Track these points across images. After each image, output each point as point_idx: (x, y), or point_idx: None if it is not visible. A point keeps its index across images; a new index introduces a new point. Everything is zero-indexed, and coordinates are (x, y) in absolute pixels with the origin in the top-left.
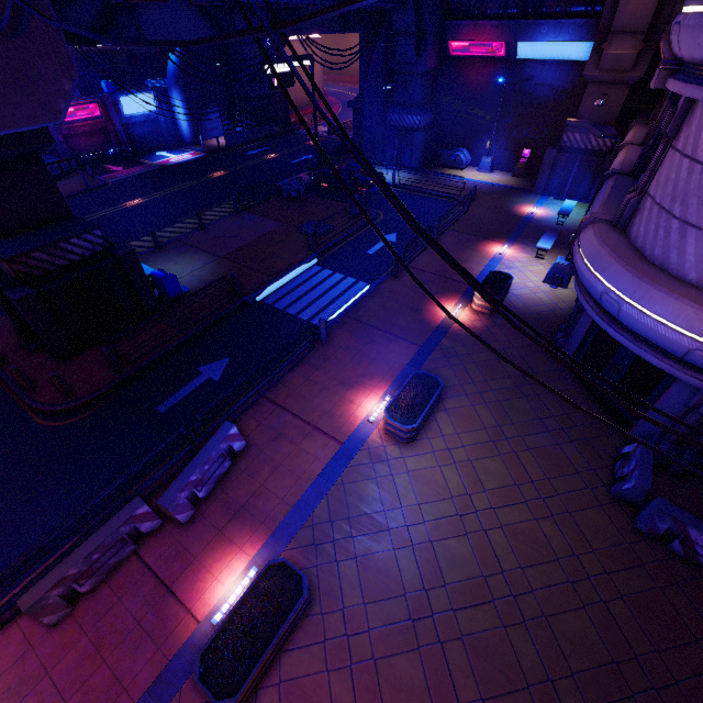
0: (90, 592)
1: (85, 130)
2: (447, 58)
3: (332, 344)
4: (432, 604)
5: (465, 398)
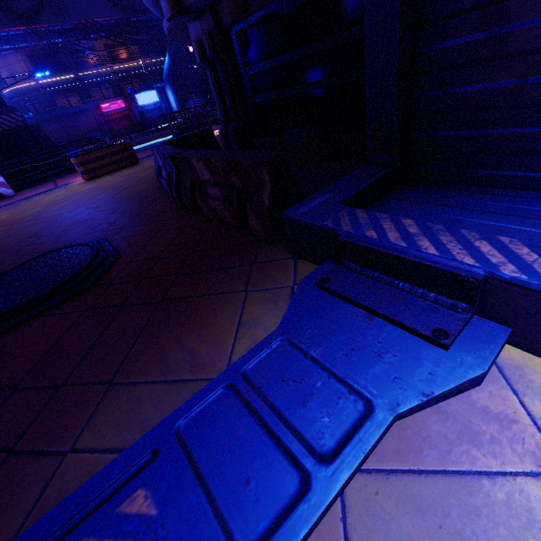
0: None
1: (117, 117)
2: None
3: None
4: None
5: None
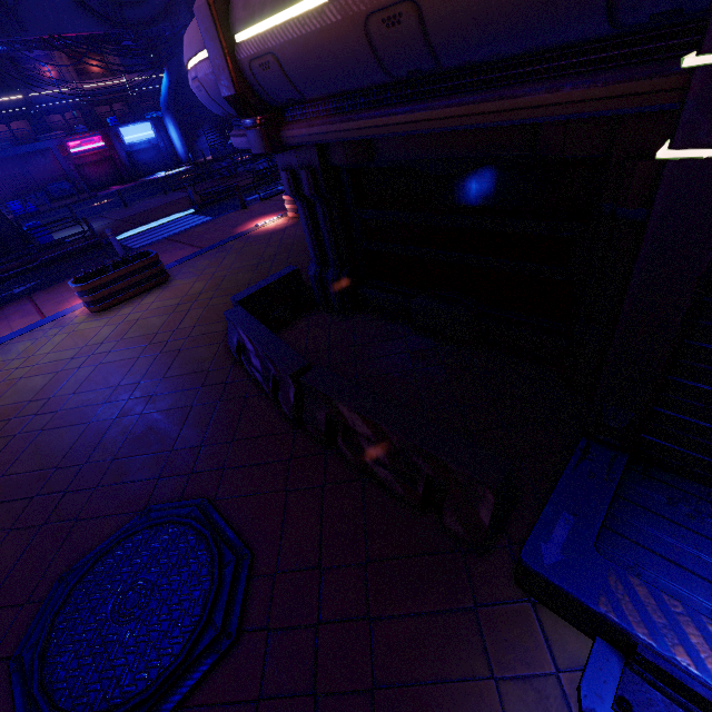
0: None
1: (93, 159)
2: None
3: None
4: None
5: (195, 277)
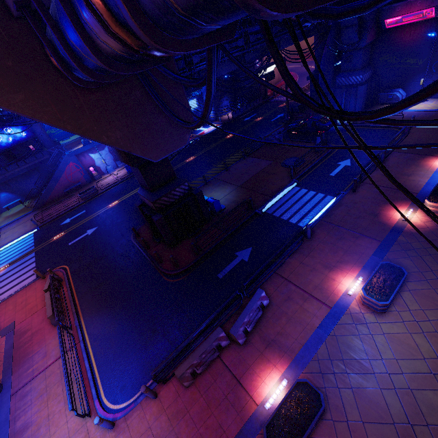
0: (200, 373)
1: None
2: (382, 31)
3: (314, 239)
4: (417, 436)
5: (425, 282)
